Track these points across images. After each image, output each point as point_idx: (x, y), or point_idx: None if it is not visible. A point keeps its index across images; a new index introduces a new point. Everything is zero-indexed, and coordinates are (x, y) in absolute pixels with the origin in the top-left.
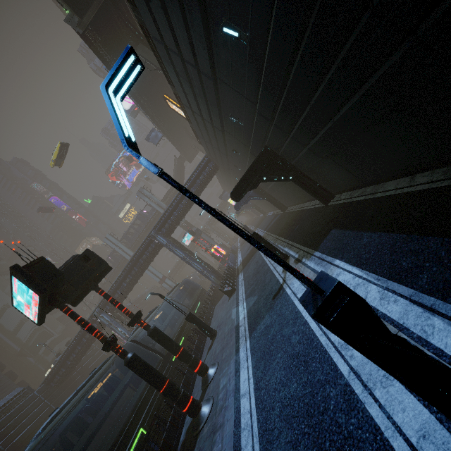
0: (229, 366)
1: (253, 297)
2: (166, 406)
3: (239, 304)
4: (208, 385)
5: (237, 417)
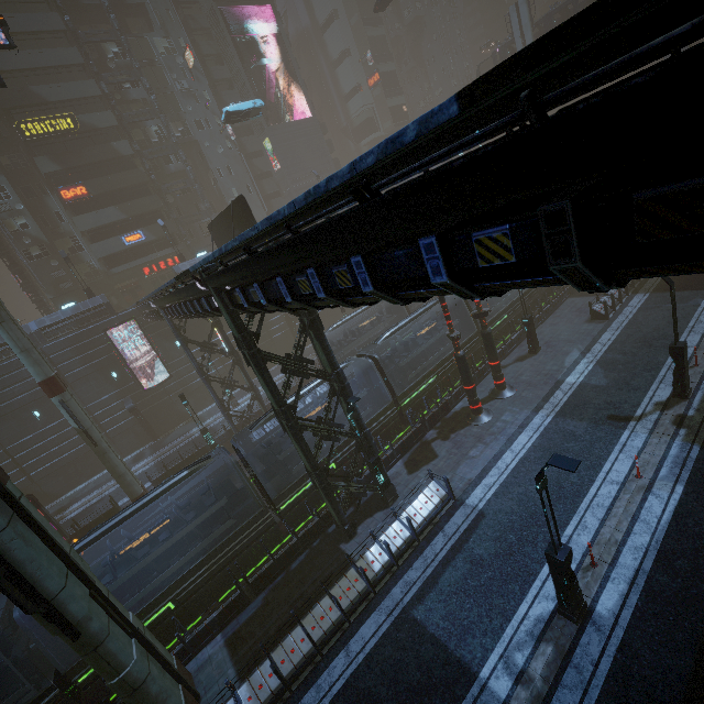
0: (520, 411)
1: (602, 376)
2: (457, 370)
3: (586, 356)
4: (496, 398)
5: (498, 456)
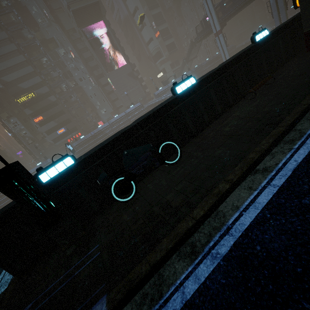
0: None
1: None
2: None
3: None
4: None
5: None
